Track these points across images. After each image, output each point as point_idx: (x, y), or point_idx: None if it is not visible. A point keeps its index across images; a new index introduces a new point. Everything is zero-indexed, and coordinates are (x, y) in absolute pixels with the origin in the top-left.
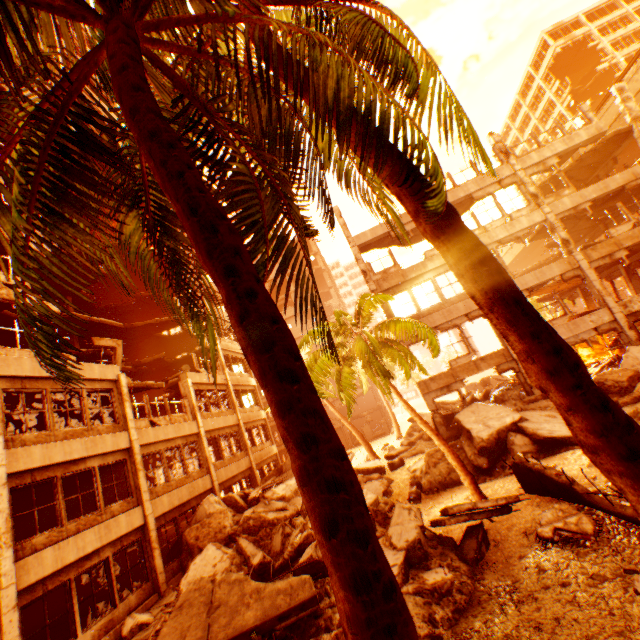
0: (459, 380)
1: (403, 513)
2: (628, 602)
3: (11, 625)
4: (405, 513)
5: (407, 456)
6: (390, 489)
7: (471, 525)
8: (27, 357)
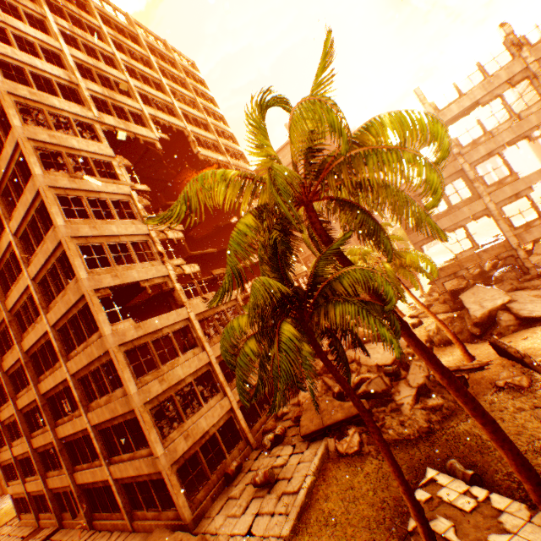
0: (464, 268)
1: (415, 368)
2: (527, 421)
3: (239, 414)
4: (417, 368)
5: (425, 317)
6: None
7: (457, 376)
8: (199, 302)
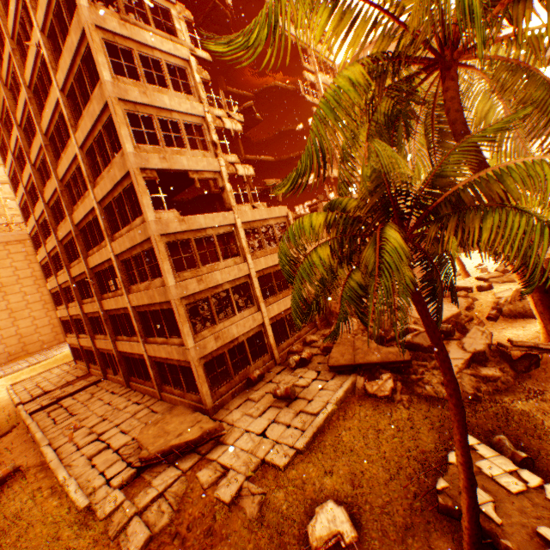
0: None
1: (477, 333)
2: None
3: (269, 330)
4: (478, 334)
5: (497, 282)
6: (472, 306)
7: (528, 353)
8: (248, 210)
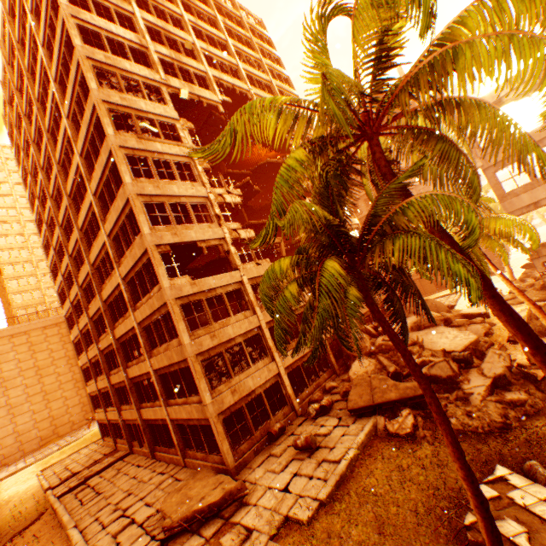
0: None
1: (493, 356)
2: None
3: (286, 380)
4: (495, 357)
5: (512, 304)
6: (490, 331)
7: None
8: (253, 267)
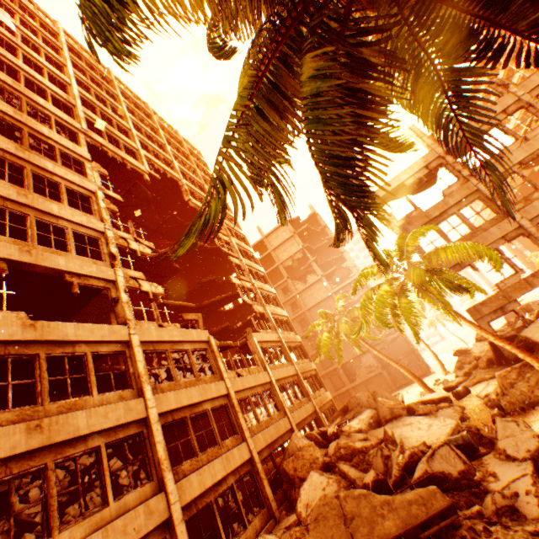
0: (512, 300)
1: (509, 425)
2: None
3: (182, 535)
4: (512, 425)
5: (468, 385)
6: (465, 415)
7: None
8: (152, 327)
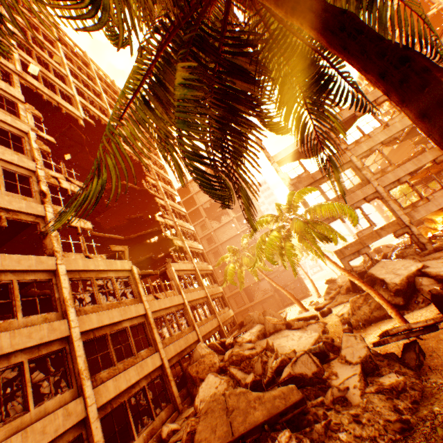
0: (366, 246)
1: (350, 339)
2: None
3: (97, 430)
4: (352, 339)
5: (332, 306)
6: (326, 329)
7: (407, 342)
8: (79, 258)
